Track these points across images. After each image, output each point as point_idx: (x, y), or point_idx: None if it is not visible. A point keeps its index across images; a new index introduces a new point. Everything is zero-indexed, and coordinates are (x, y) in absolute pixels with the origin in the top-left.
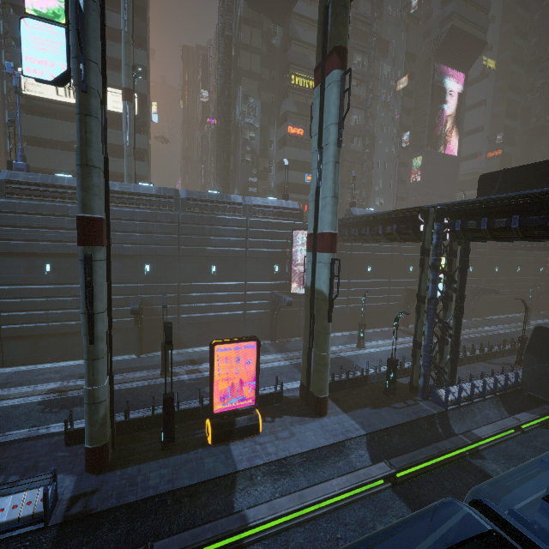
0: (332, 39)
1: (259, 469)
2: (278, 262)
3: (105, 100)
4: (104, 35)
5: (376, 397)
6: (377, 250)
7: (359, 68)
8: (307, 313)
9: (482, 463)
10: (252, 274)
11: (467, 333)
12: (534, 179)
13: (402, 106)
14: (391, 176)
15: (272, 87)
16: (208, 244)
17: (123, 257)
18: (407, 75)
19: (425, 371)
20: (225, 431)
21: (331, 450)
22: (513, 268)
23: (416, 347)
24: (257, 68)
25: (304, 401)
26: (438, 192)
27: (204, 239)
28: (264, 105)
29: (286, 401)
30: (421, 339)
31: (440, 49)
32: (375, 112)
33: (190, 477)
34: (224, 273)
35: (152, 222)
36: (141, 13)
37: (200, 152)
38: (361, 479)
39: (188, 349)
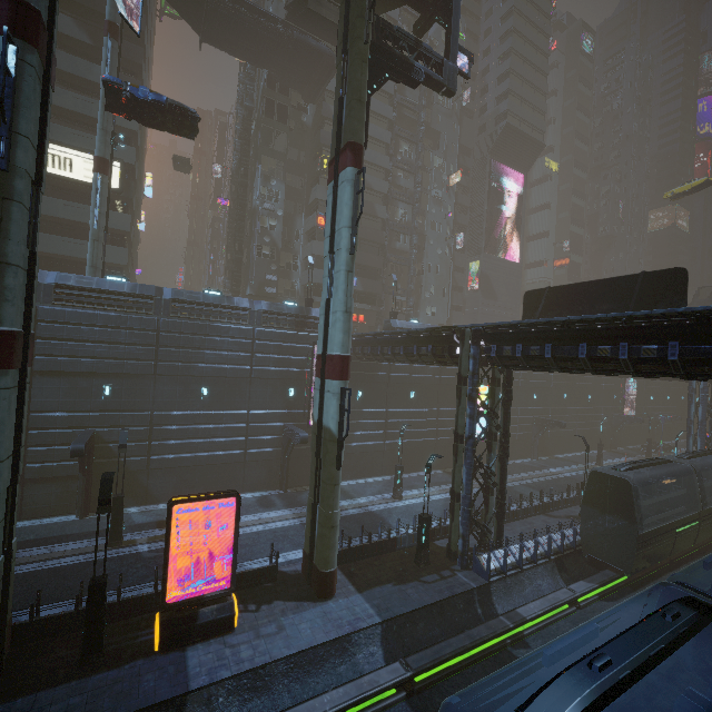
0: (346, 133)
1: (223, 686)
2: (294, 384)
3: (39, 181)
4: (46, 104)
5: (404, 568)
6: (421, 372)
7: (406, 157)
8: (314, 456)
9: (526, 654)
10: (258, 400)
11: (531, 476)
12: (577, 301)
13: (457, 203)
14: (445, 281)
15: (301, 170)
16: (197, 360)
17: (72, 375)
18: (460, 171)
19: (464, 531)
20: (181, 630)
21: (331, 649)
22: (583, 396)
23: (454, 500)
24: (282, 146)
25: (306, 578)
26: (499, 303)
27: (193, 353)
28: (290, 189)
29: (282, 579)
30: (460, 488)
31: (496, 146)
32: (425, 208)
33: (113, 707)
34: (219, 398)
35: (119, 329)
36: (136, 69)
37: (209, 237)
38: (364, 690)
39: (159, 505)
